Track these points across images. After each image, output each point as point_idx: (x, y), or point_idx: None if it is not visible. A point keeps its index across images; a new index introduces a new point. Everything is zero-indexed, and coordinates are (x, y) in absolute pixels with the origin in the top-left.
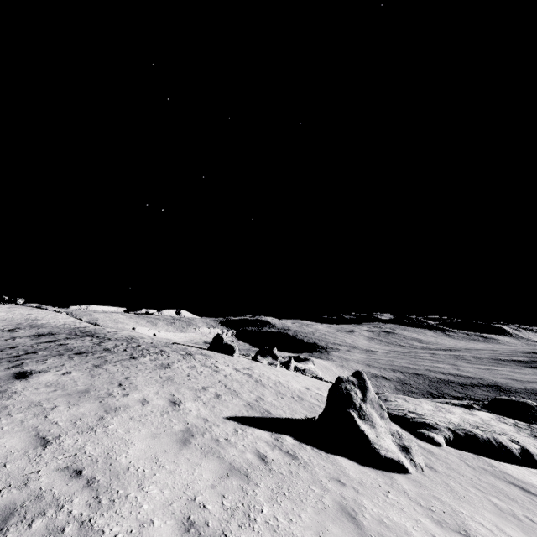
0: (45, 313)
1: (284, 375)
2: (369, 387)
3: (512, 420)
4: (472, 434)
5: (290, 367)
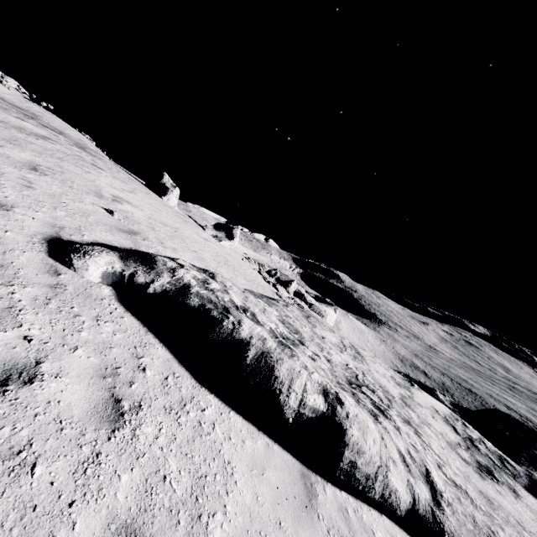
0: (61, 122)
1: (158, 209)
2: None
3: (476, 435)
4: (216, 315)
5: (289, 288)
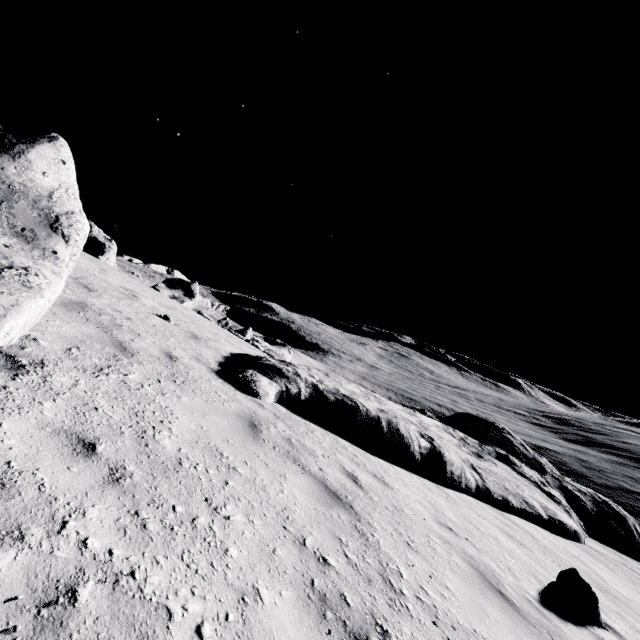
0: None
1: (136, 284)
2: (29, 156)
3: (462, 435)
4: (352, 403)
5: (245, 337)
